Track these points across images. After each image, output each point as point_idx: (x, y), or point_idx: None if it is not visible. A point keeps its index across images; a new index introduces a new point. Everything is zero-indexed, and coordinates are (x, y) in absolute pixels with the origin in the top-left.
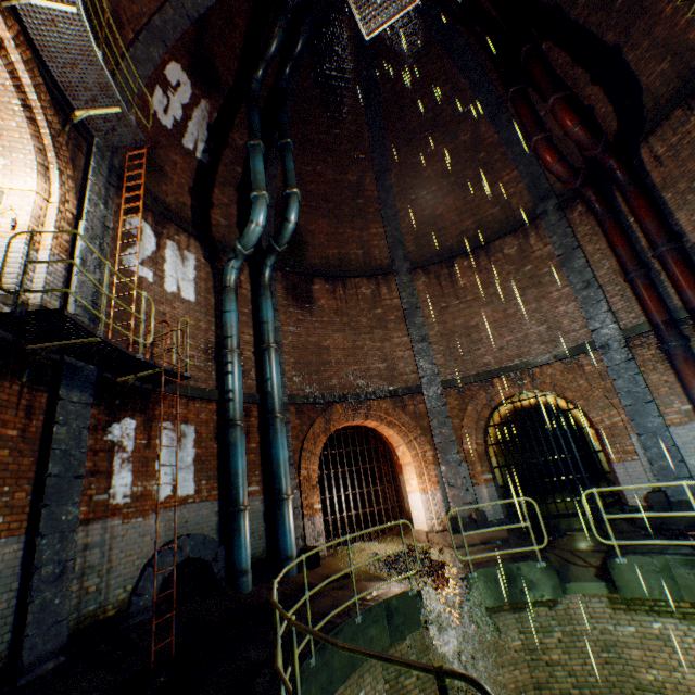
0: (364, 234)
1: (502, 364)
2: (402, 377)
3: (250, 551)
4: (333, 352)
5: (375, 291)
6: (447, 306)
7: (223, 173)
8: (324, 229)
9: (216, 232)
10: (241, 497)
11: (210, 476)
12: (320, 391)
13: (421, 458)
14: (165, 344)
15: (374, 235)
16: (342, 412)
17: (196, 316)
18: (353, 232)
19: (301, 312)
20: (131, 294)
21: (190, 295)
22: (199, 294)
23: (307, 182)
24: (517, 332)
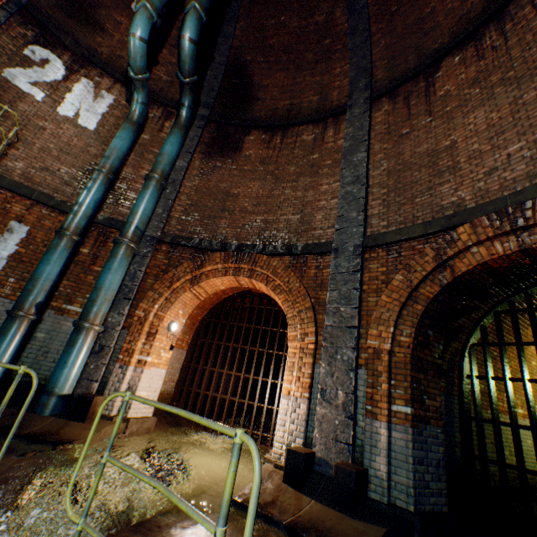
0: (325, 77)
1: (486, 198)
2: (314, 231)
3: (2, 360)
4: (241, 200)
5: (318, 136)
6: (410, 131)
7: (176, 36)
8: (279, 82)
9: (153, 85)
10: (22, 302)
11: (24, 277)
12: (207, 237)
13: (299, 344)
14: (30, 152)
15: (336, 75)
16: (220, 262)
17: (87, 142)
18: (312, 79)
19: (222, 159)
20: (2, 101)
21: (90, 125)
22: (102, 127)
23: (269, 38)
24: (536, 129)
